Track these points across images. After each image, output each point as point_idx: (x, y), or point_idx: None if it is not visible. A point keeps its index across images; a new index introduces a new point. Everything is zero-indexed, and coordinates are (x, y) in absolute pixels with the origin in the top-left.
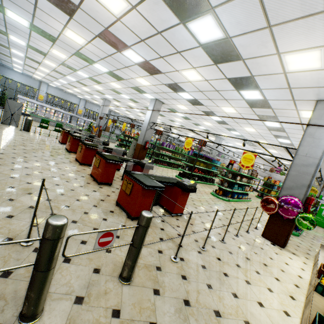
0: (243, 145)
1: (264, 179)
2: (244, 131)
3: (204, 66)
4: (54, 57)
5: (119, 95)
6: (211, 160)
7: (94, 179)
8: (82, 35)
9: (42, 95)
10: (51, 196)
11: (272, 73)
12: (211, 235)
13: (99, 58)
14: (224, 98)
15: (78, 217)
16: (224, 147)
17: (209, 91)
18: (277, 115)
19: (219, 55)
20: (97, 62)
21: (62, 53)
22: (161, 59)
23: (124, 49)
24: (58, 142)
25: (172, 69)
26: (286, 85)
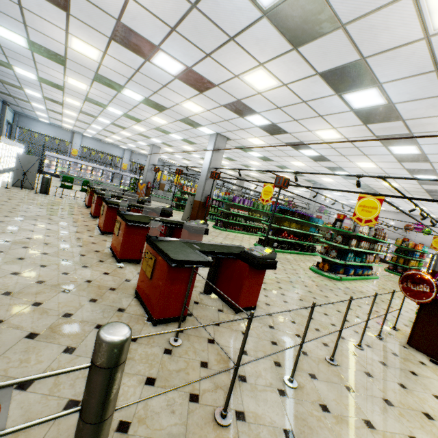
0: (357, 185)
1: (396, 242)
2: (356, 170)
3: (277, 56)
4: (74, 90)
5: (168, 136)
6: (307, 218)
7: (113, 255)
8: (92, 42)
9: (76, 149)
10: (17, 286)
11: (400, 43)
12: (308, 348)
13: (126, 79)
14: (318, 114)
15: (47, 325)
16: (325, 196)
17: (293, 106)
18: (413, 132)
19: (299, 27)
20: (125, 85)
21: (79, 81)
22: (208, 60)
23: (152, 53)
24: (84, 206)
25: (229, 74)
26: (431, 64)
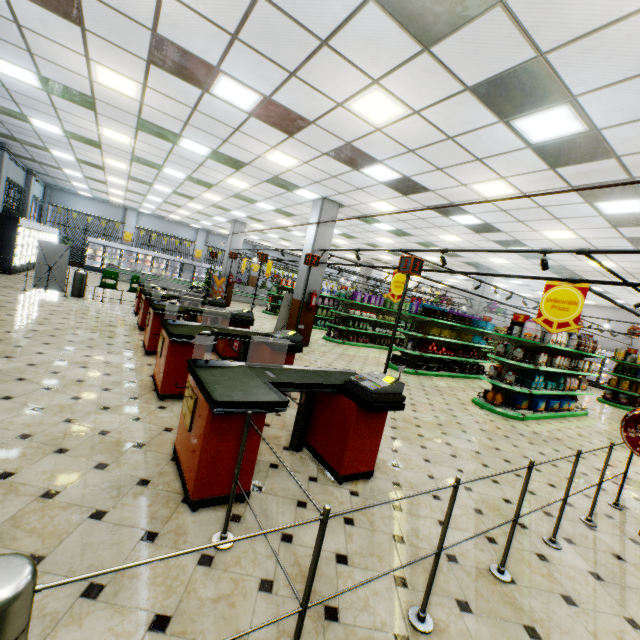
0: (543, 267)
1: (616, 356)
2: (544, 243)
3: (399, 65)
4: (115, 146)
5: (255, 207)
6: (468, 321)
7: (155, 388)
8: (124, 70)
9: (130, 232)
10: None
11: (605, 20)
12: (460, 547)
13: (182, 124)
14: (474, 156)
15: (9, 513)
16: (495, 286)
17: (432, 146)
18: (636, 175)
19: (428, 10)
20: (182, 134)
21: (119, 132)
22: (294, 83)
23: (211, 80)
24: (132, 312)
25: (328, 102)
26: None
